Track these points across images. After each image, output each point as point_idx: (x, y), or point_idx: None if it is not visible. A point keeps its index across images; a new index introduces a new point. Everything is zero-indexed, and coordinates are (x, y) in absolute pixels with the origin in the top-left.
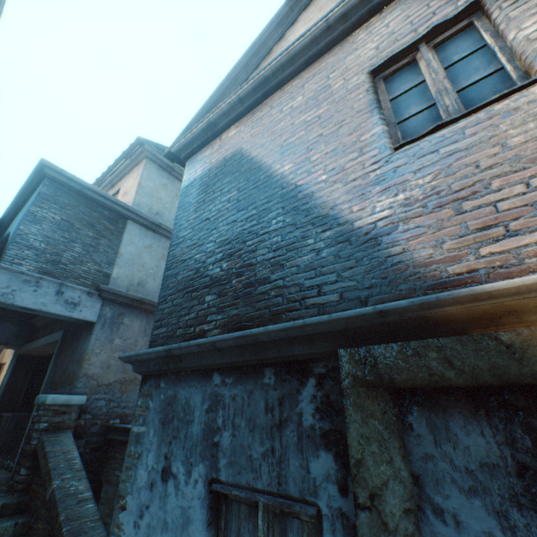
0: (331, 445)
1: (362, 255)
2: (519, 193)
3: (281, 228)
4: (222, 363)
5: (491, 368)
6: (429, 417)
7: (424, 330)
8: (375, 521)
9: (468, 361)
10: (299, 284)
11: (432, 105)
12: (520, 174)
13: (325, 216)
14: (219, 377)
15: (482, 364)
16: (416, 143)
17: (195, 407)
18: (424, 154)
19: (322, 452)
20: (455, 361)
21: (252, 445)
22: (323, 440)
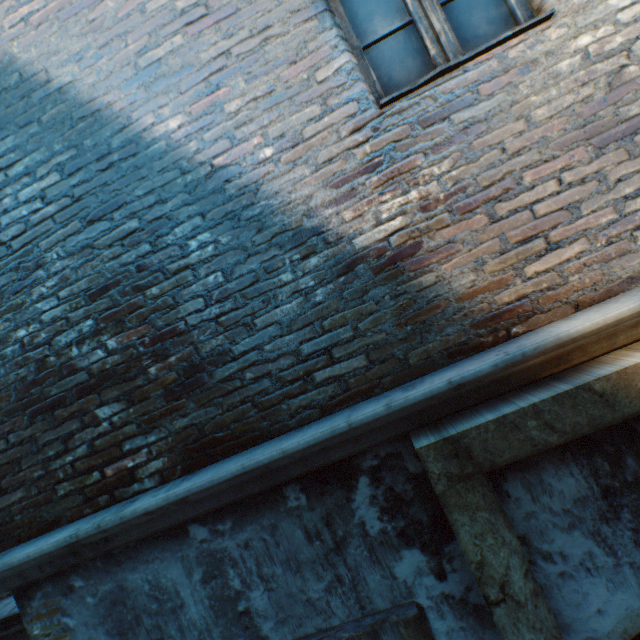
0: (413, 539)
1: (381, 292)
2: (553, 192)
3: (216, 257)
4: (203, 511)
5: (589, 421)
6: (522, 477)
7: (496, 385)
8: (511, 606)
9: (568, 420)
10: (294, 351)
11: (409, 23)
12: (551, 165)
13: (299, 231)
14: (203, 528)
15: (581, 419)
16: (415, 100)
17: (178, 585)
18: (432, 122)
19: (405, 551)
20: (555, 424)
21: (305, 587)
22: (402, 538)
